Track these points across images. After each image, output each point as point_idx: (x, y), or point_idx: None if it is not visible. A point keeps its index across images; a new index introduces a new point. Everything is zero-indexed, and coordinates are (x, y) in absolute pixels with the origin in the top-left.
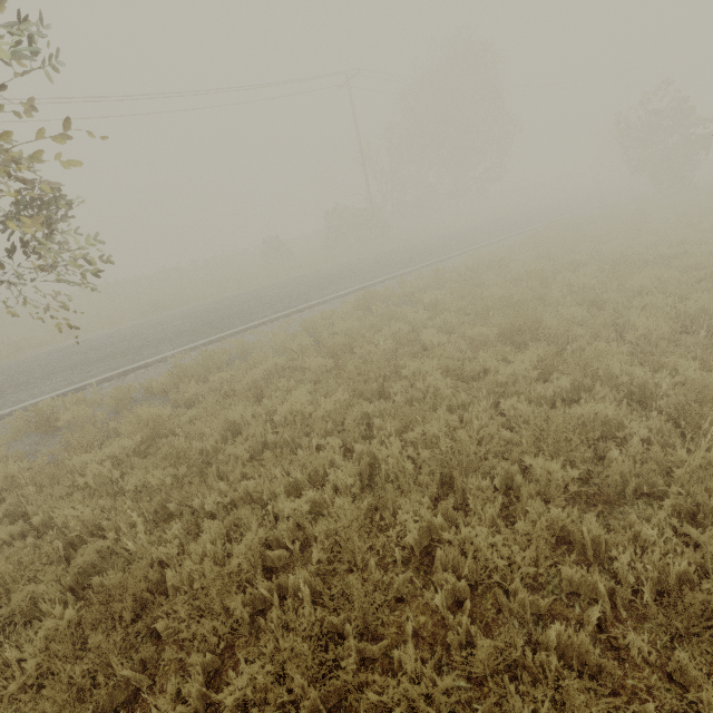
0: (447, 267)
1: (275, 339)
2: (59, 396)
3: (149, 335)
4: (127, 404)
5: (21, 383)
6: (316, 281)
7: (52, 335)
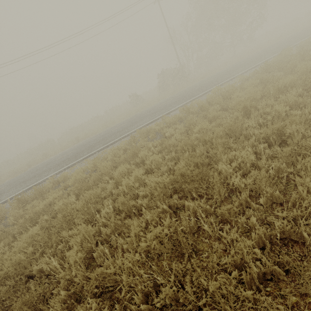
0: (203, 100)
1: (74, 173)
2: (2, 203)
3: (55, 162)
4: (3, 217)
5: (2, 192)
6: (136, 119)
7: (41, 158)
